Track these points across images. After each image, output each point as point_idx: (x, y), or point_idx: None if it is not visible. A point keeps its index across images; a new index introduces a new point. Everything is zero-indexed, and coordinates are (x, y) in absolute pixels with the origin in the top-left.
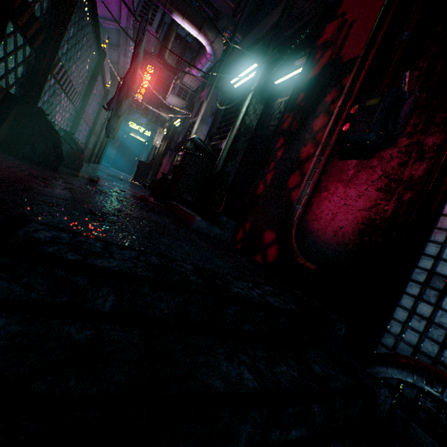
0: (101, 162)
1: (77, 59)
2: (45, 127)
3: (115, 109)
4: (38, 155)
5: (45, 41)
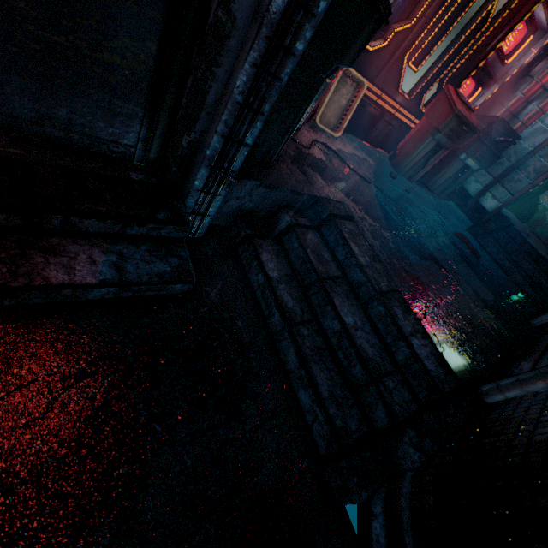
0: None
1: None
2: (533, 205)
3: None
4: (520, 215)
5: None
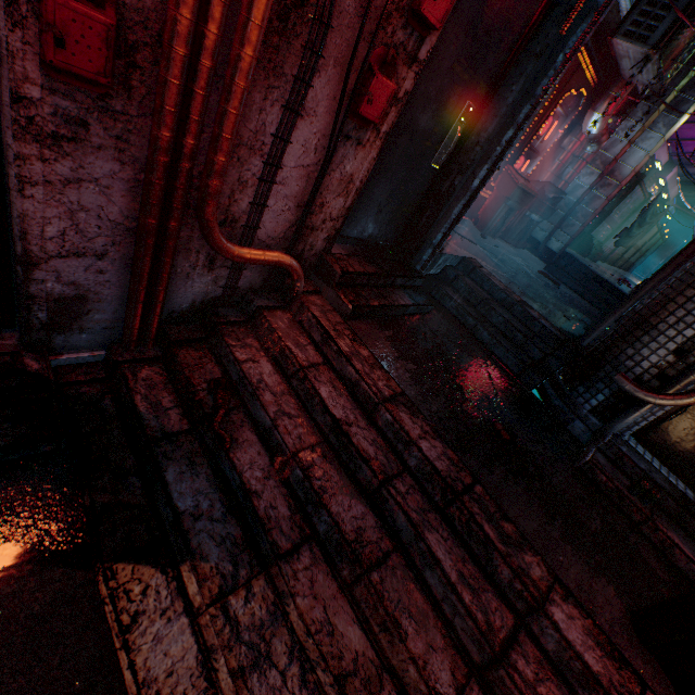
0: (632, 270)
1: (622, 209)
2: (589, 242)
3: (625, 235)
4: (581, 252)
5: (605, 213)
